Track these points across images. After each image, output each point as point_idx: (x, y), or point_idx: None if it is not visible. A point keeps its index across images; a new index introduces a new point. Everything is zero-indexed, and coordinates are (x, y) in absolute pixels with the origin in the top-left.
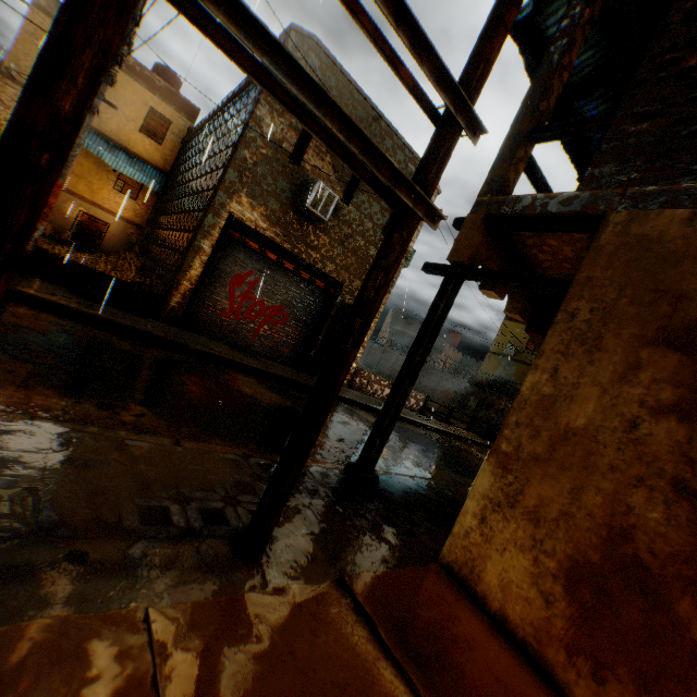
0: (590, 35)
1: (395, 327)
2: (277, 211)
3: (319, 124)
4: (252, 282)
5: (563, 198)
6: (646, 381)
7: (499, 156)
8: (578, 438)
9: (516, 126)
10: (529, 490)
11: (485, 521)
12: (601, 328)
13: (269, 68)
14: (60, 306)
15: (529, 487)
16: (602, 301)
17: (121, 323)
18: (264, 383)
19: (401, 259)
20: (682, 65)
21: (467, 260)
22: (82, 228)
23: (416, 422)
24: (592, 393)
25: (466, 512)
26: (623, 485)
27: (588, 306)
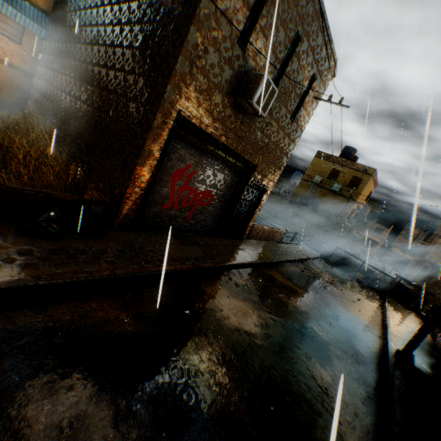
0: None
1: None
2: (219, 105)
3: None
4: (189, 174)
5: None
6: None
7: None
8: None
9: None
10: None
11: None
12: None
13: None
14: (29, 287)
15: None
16: None
17: (101, 278)
18: (223, 285)
19: None
20: None
21: None
22: None
23: (291, 259)
24: None
25: None
26: None
27: None
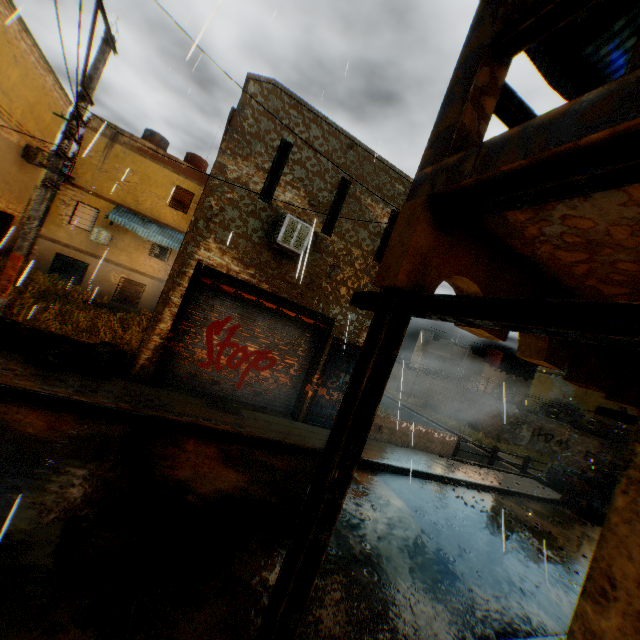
0: None
1: (427, 349)
2: (250, 252)
3: None
4: (231, 328)
5: (584, 107)
6: None
7: (445, 99)
8: None
9: (469, 46)
10: None
11: None
12: None
13: None
14: None
15: None
16: None
17: (54, 395)
18: (225, 451)
19: None
20: None
21: (406, 281)
22: (123, 291)
23: (443, 477)
24: None
25: None
26: None
27: None
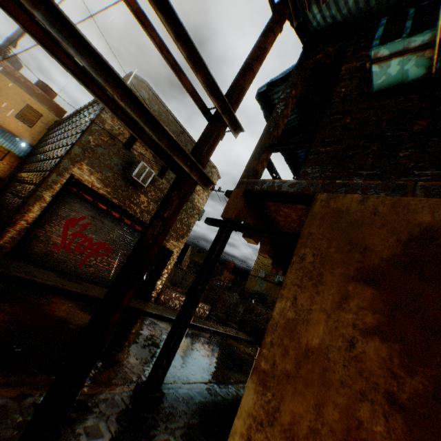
0: (295, 106)
1: (193, 258)
2: (110, 177)
3: (107, 94)
4: (84, 224)
5: (290, 183)
6: (355, 308)
7: (252, 156)
8: (316, 355)
9: (261, 141)
10: (284, 406)
11: (250, 440)
12: (322, 268)
13: (42, 22)
14: None
15: (284, 403)
16: (320, 249)
17: None
18: (80, 305)
19: (178, 212)
20: (344, 121)
21: (234, 217)
22: None
23: (203, 327)
24: (322, 317)
25: (235, 431)
26: (353, 398)
27: (312, 252)
